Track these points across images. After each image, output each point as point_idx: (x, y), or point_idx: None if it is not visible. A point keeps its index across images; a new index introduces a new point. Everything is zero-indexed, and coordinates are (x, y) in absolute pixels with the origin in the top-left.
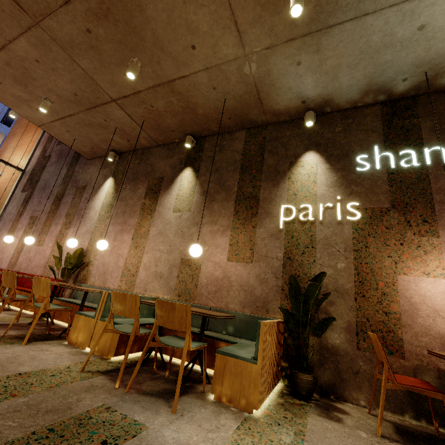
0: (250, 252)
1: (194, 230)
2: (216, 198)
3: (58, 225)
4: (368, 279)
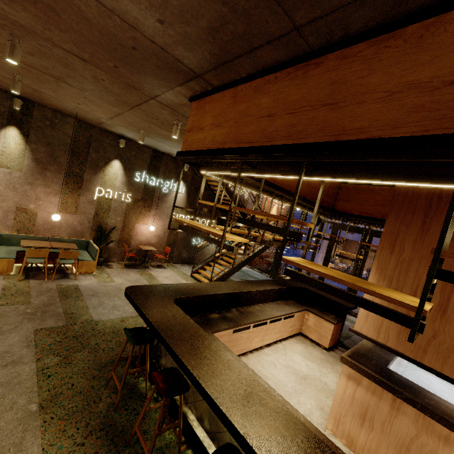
0: (76, 209)
1: (28, 188)
2: (49, 168)
3: None
4: (127, 225)
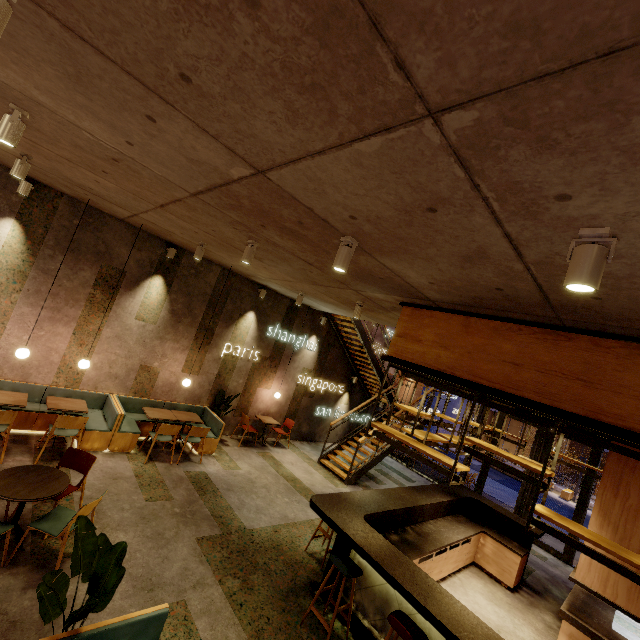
0: (199, 368)
1: (157, 343)
2: (183, 321)
3: None
4: (248, 388)
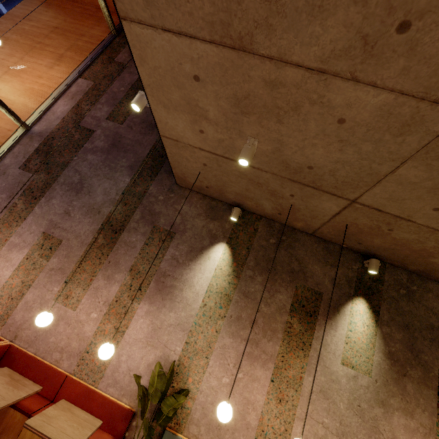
0: None
1: (379, 413)
2: (409, 373)
3: (113, 283)
4: None
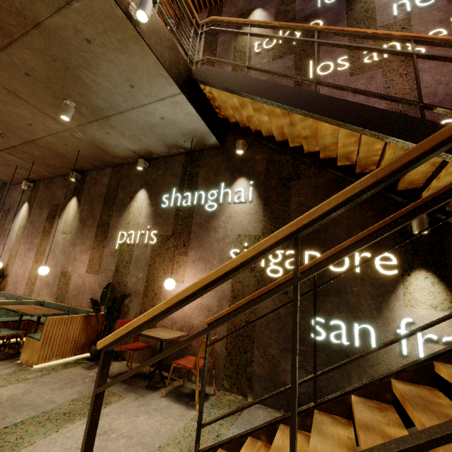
0: (99, 266)
1: (71, 249)
2: (87, 224)
3: None
4: (151, 285)
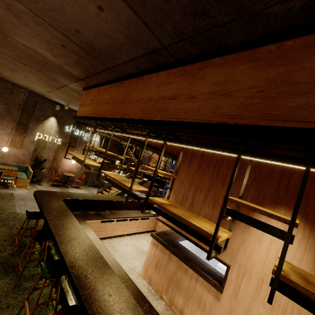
0: (21, 145)
1: None
2: (5, 118)
3: None
4: (56, 158)
